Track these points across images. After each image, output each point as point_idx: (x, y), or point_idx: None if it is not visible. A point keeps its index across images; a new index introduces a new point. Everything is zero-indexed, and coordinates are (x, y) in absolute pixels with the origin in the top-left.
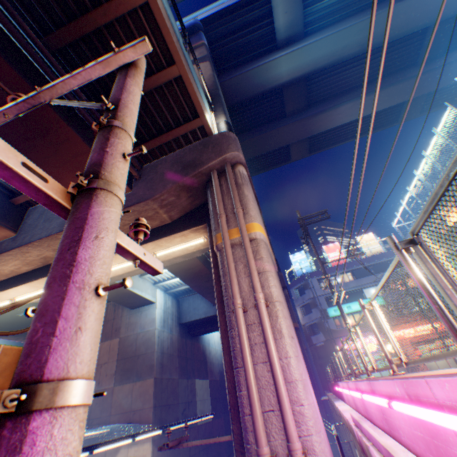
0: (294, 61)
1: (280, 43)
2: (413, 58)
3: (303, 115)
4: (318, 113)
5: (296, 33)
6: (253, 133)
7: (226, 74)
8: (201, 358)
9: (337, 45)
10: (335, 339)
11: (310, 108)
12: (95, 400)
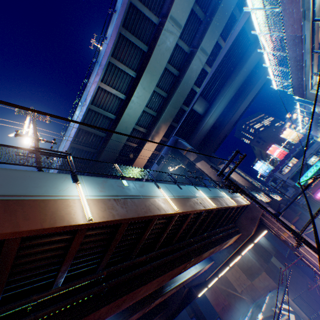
0: (213, 116)
1: (203, 115)
2: (256, 66)
3: (225, 122)
4: (231, 117)
5: (207, 107)
6: (208, 144)
7: (189, 139)
8: (263, 250)
9: (226, 98)
10: (311, 196)
11: (225, 116)
12: (248, 290)
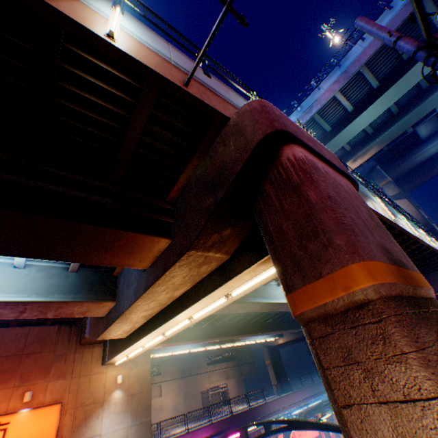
0: None
1: (424, 140)
2: None
3: None
4: None
5: (435, 131)
6: (409, 179)
7: (387, 168)
8: None
9: None
10: None
11: None
12: None
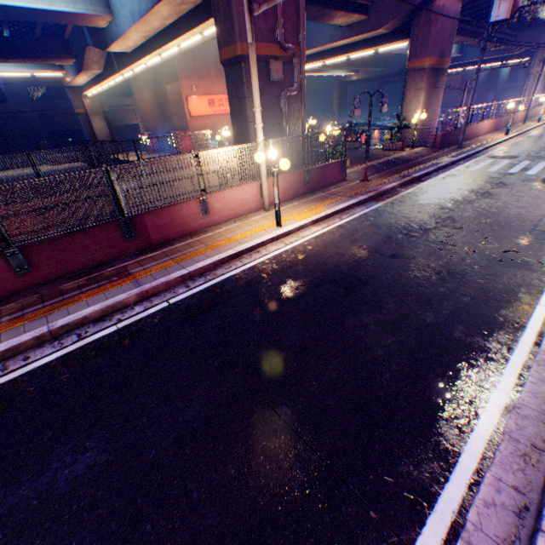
0: None
1: None
2: None
3: None
4: None
5: None
6: None
7: None
8: (493, 82)
9: None
10: None
11: None
12: (447, 101)
